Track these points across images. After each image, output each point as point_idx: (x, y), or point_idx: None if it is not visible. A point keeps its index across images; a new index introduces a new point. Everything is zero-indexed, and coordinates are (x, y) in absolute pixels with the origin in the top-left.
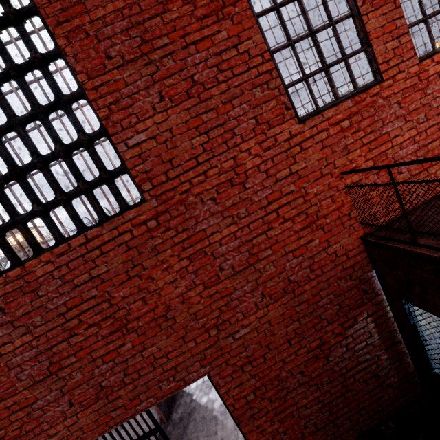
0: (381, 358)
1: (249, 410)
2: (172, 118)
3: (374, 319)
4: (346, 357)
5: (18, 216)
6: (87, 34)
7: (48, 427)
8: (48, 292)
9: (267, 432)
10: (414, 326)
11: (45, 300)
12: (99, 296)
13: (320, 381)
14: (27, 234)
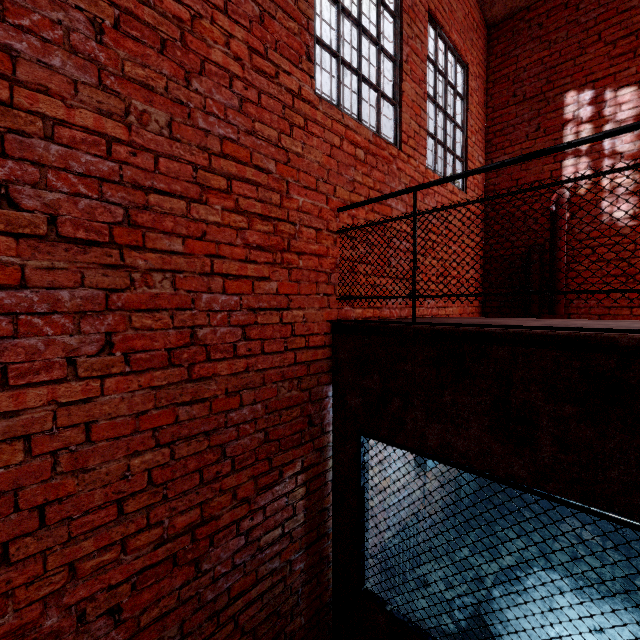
0: (294, 569)
1: None
2: None
3: (307, 479)
4: (239, 563)
5: None
6: None
7: None
8: None
9: None
10: (363, 492)
11: None
12: None
13: None
14: None
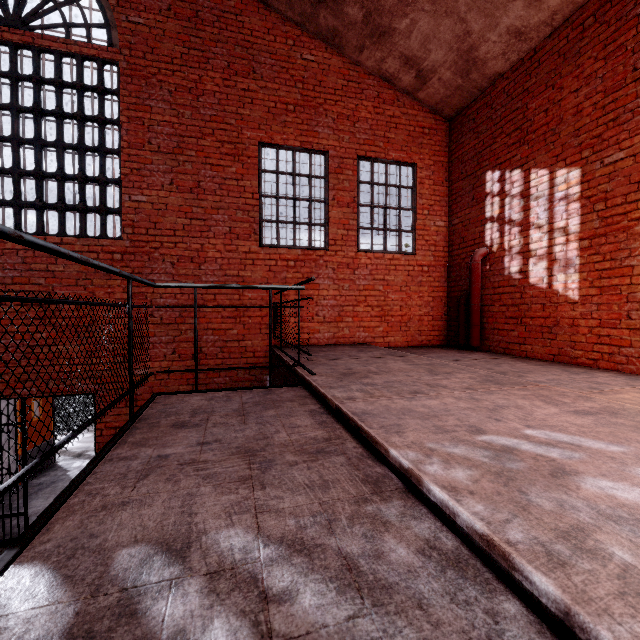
0: None
1: None
2: (172, 199)
3: None
4: None
5: (20, 201)
6: (143, 124)
7: None
8: (6, 263)
9: None
10: None
11: None
12: (44, 286)
13: None
14: (18, 215)
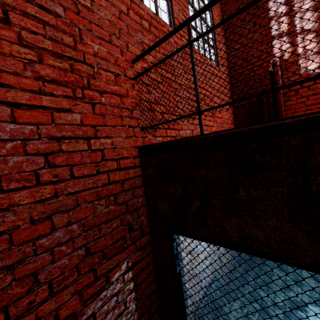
0: None
1: None
2: None
3: (134, 275)
4: None
5: None
6: None
7: None
8: None
9: None
10: (180, 277)
11: None
12: None
13: None
14: None
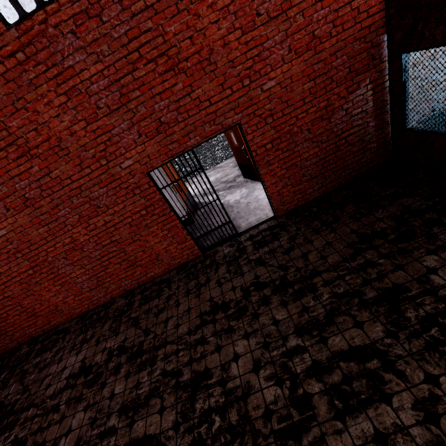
0: (369, 125)
1: (266, 157)
2: None
3: (373, 87)
4: (344, 121)
5: None
6: None
7: (125, 152)
8: (110, 19)
9: (277, 176)
10: (404, 84)
11: (108, 27)
12: (154, 30)
13: (321, 140)
14: None
